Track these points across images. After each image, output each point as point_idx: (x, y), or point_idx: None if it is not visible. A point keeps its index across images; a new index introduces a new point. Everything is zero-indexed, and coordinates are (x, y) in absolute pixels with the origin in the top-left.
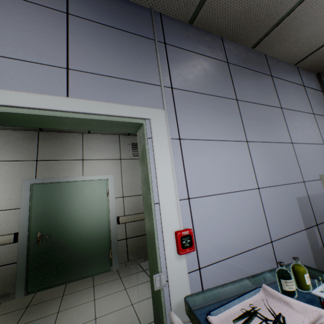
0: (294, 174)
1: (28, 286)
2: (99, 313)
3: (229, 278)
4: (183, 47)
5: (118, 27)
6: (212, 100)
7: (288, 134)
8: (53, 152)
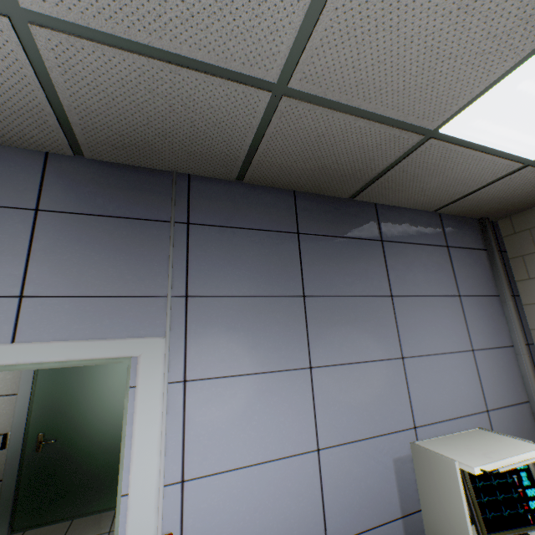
0: (397, 416)
1: (15, 519)
2: None
3: None
4: (220, 222)
5: (114, 213)
6: (257, 305)
7: (398, 343)
8: None
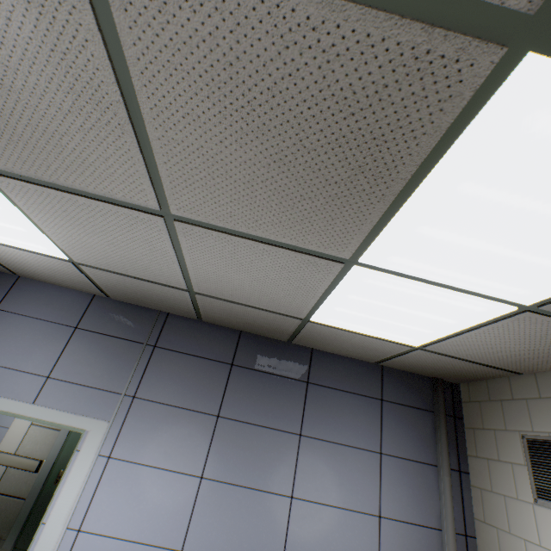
0: None
1: (20, 538)
2: None
3: None
4: (176, 348)
5: (114, 334)
6: (179, 414)
7: (292, 481)
8: None
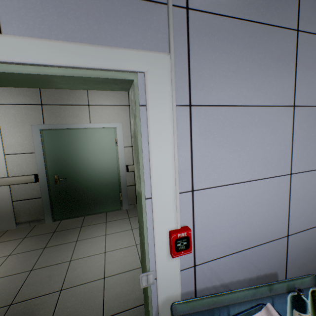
0: None
1: (54, 215)
2: (109, 248)
3: (227, 273)
4: None
5: None
6: (255, 33)
7: None
8: (56, 95)
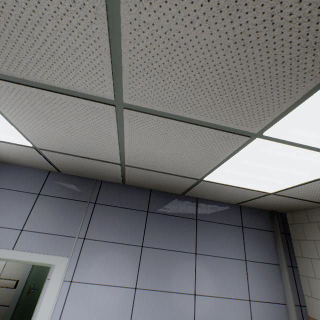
0: None
1: None
2: None
3: None
4: (110, 203)
5: (66, 197)
6: (116, 247)
7: (194, 284)
8: None
